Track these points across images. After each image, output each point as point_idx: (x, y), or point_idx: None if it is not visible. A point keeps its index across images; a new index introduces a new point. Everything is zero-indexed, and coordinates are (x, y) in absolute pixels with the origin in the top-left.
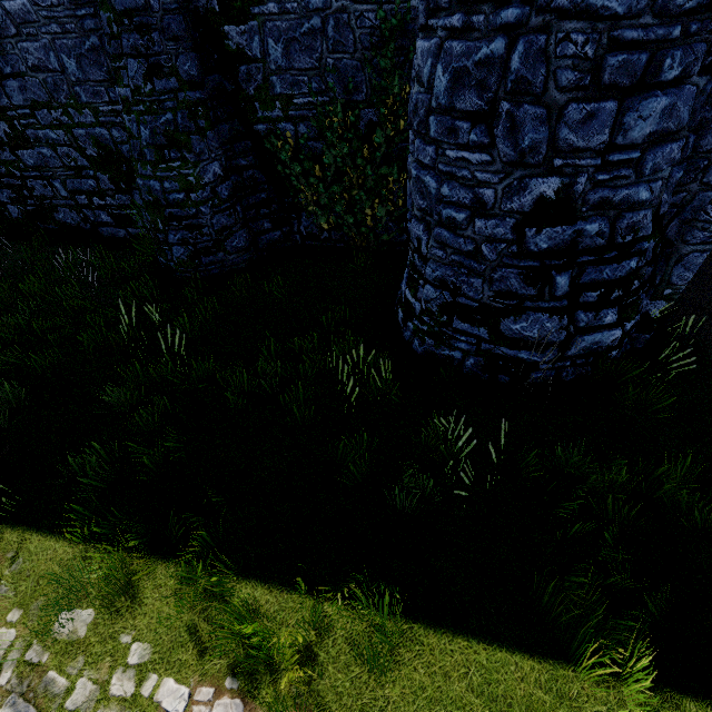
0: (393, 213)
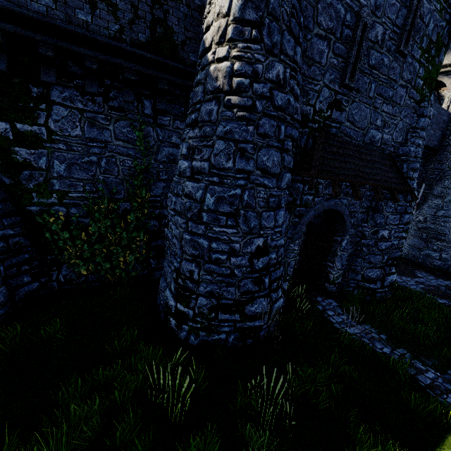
0: (138, 258)
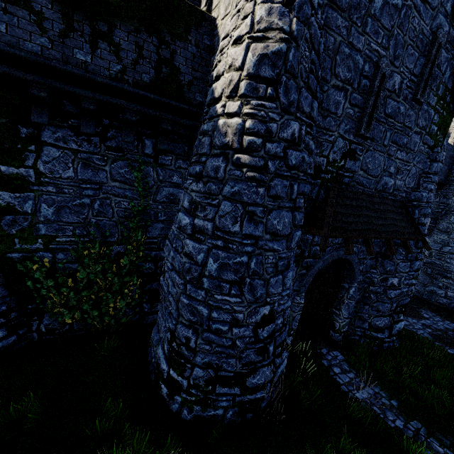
0: (130, 302)
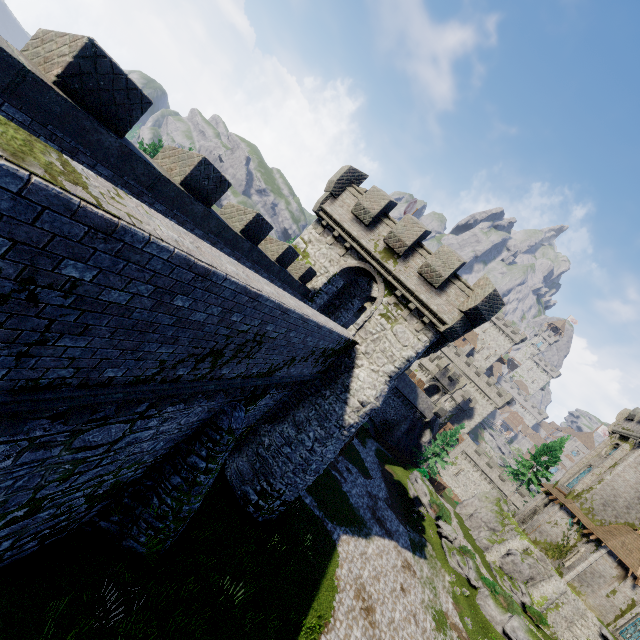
0: None
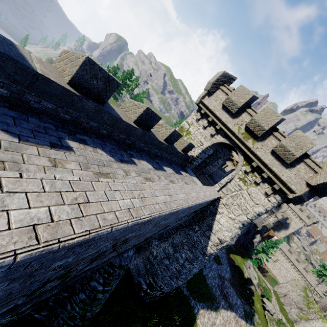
0: None
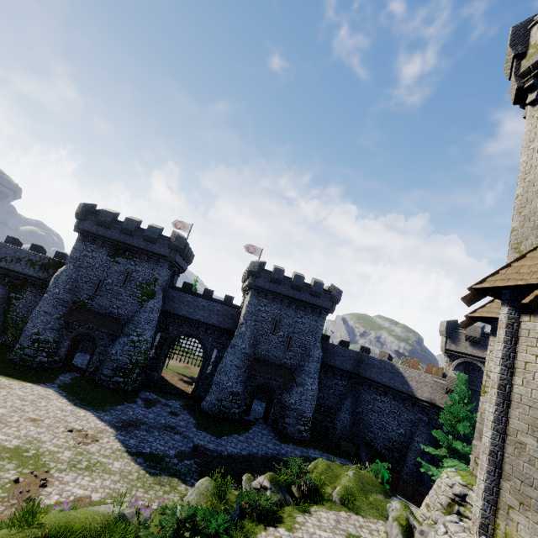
0: None
